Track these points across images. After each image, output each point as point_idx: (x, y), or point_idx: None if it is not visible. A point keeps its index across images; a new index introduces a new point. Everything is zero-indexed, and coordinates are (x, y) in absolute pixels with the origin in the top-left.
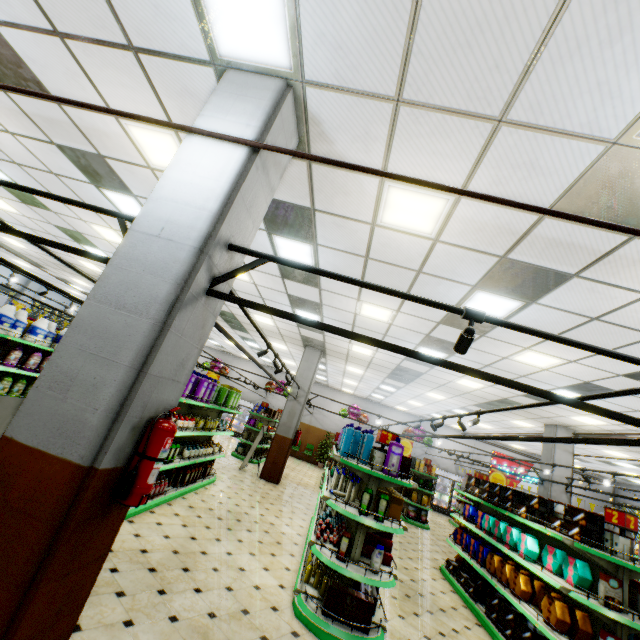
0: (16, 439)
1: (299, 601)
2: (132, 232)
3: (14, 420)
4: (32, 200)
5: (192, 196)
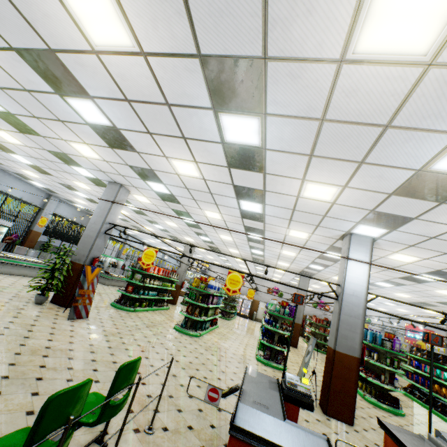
0: (339, 351)
1: (368, 398)
2: (345, 294)
3: (336, 346)
4: (196, 227)
5: (358, 281)
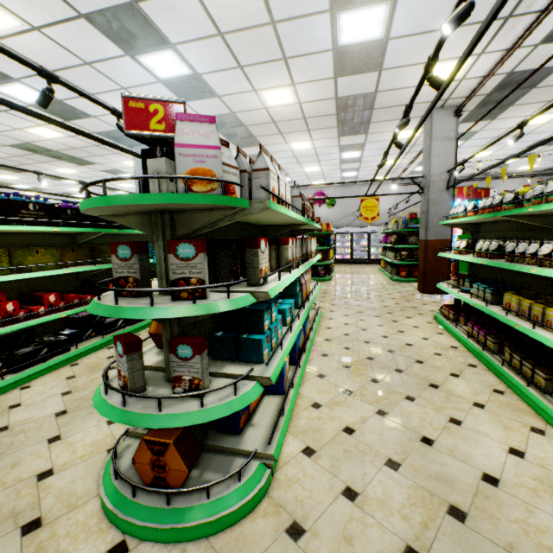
0: None
1: None
2: None
3: None
4: None
5: None
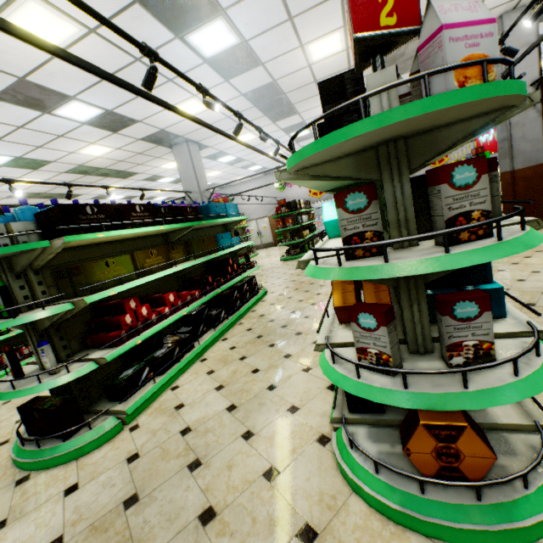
0: None
1: None
2: None
3: None
4: None
5: None
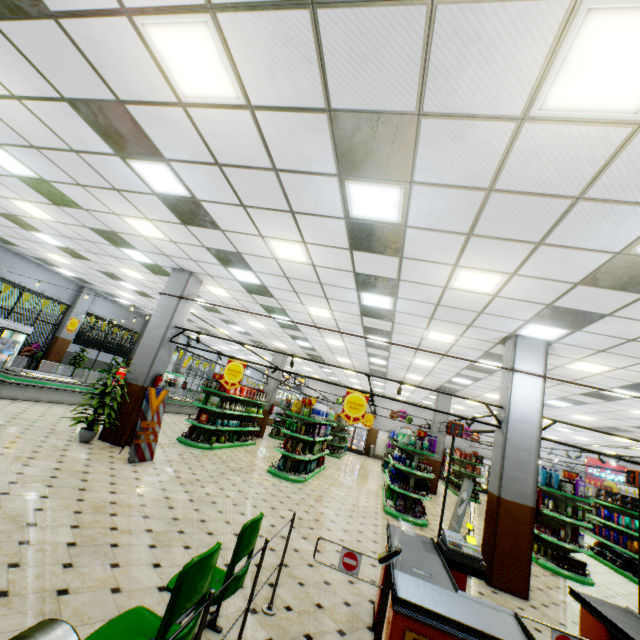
0: (505, 498)
1: (542, 562)
2: (510, 419)
3: (501, 492)
4: (292, 328)
5: (528, 402)
